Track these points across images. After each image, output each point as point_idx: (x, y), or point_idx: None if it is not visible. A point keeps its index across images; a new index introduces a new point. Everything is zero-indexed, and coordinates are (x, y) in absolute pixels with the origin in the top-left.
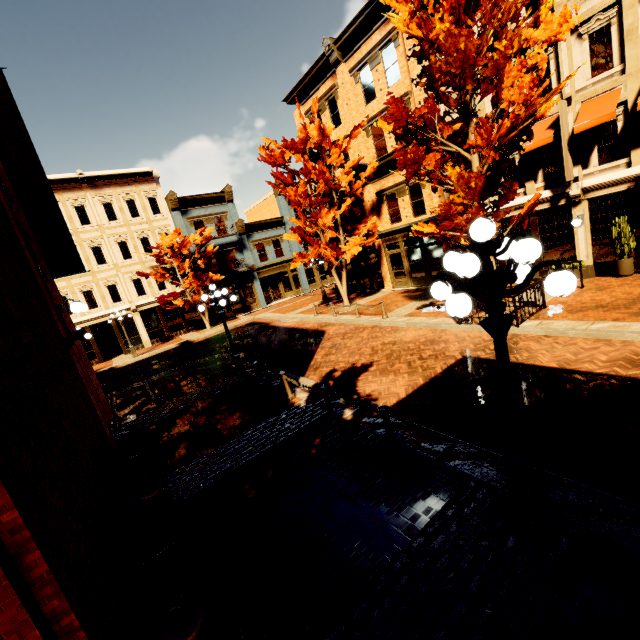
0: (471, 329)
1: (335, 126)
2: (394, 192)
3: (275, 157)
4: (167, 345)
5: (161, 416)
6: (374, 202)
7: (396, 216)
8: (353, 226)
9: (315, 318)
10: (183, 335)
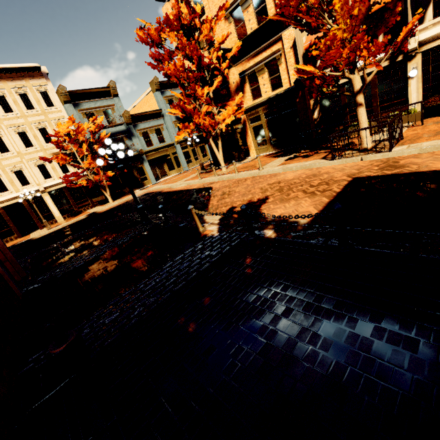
0: (345, 162)
1: (200, 17)
2: (254, 71)
3: (152, 36)
4: (77, 217)
5: (73, 266)
6: (238, 83)
7: (257, 93)
8: (223, 103)
9: (200, 180)
10: (90, 209)
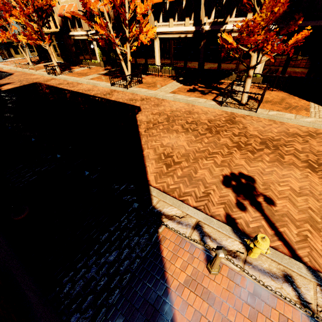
0: (49, 76)
1: None
2: None
3: None
4: None
5: None
6: None
7: (50, 25)
8: None
9: (15, 69)
10: None
